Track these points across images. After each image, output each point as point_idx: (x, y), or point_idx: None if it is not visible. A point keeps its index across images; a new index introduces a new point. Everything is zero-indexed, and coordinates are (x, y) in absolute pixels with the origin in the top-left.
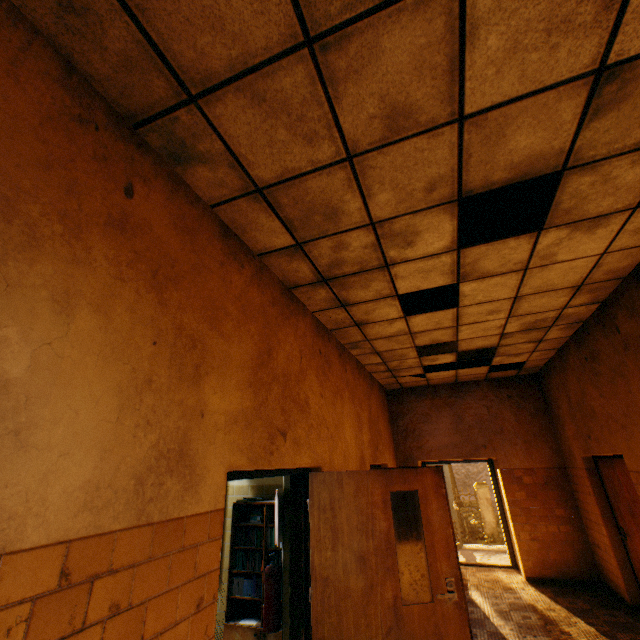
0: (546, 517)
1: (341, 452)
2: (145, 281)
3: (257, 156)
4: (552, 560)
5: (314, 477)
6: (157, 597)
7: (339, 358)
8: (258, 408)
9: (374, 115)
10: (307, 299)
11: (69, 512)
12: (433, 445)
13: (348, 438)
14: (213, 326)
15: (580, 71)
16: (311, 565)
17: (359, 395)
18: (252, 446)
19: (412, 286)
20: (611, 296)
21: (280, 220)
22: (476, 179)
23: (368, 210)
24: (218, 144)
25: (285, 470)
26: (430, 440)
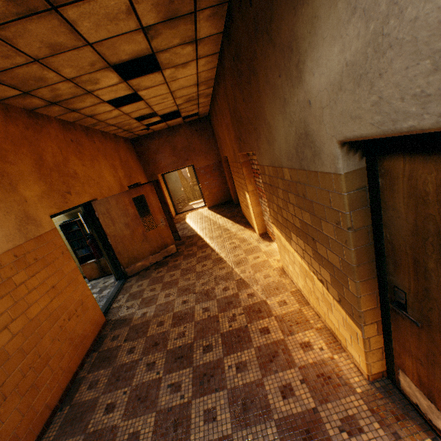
0: (214, 184)
1: (107, 188)
2: None
3: None
4: (217, 199)
5: (95, 203)
6: (47, 255)
7: (87, 137)
8: (50, 188)
9: (41, 47)
10: (48, 112)
11: (5, 244)
12: (164, 165)
13: (109, 179)
14: (5, 162)
15: (134, 29)
16: (107, 234)
17: (110, 153)
18: (56, 204)
19: (111, 97)
20: (214, 86)
21: (6, 86)
22: (114, 60)
23: (62, 76)
24: None
25: (78, 206)
26: (162, 163)
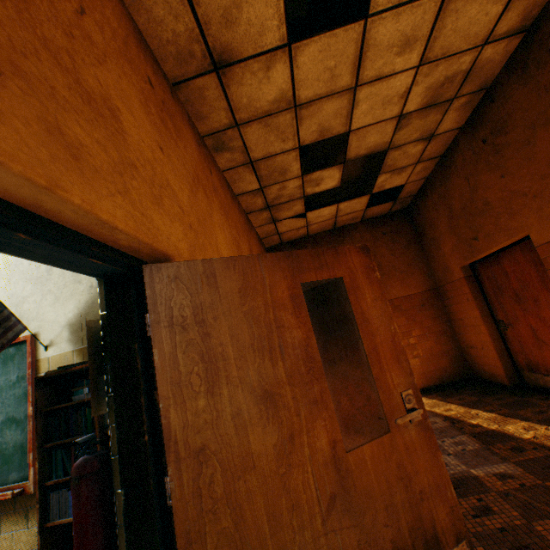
0: (425, 335)
1: None
2: None
3: None
4: (432, 370)
5: (155, 273)
6: None
7: (197, 145)
8: None
9: None
10: None
11: None
12: None
13: (224, 254)
14: None
15: None
16: (164, 434)
17: (235, 221)
18: None
19: None
20: None
21: None
22: None
23: None
24: None
25: (45, 223)
26: None
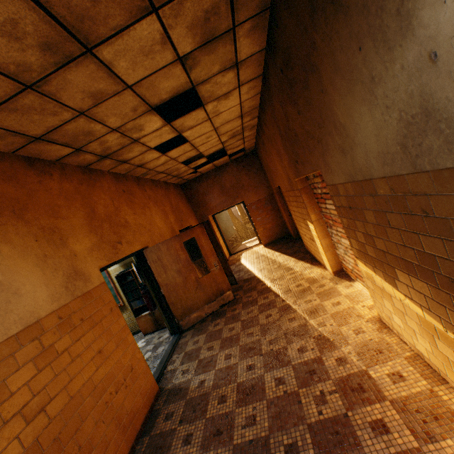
0: (268, 218)
1: (158, 234)
2: (13, 218)
3: (28, 128)
4: (272, 234)
5: (146, 251)
6: (95, 313)
7: (138, 187)
8: (101, 239)
9: (83, 98)
10: (101, 167)
11: (49, 304)
12: (214, 206)
13: (160, 225)
14: (57, 217)
15: (171, 61)
16: (159, 283)
17: (160, 199)
18: (106, 255)
19: (157, 143)
20: (259, 115)
21: (60, 145)
22: (155, 101)
23: (108, 126)
24: (0, 131)
25: (129, 255)
26: (211, 204)
